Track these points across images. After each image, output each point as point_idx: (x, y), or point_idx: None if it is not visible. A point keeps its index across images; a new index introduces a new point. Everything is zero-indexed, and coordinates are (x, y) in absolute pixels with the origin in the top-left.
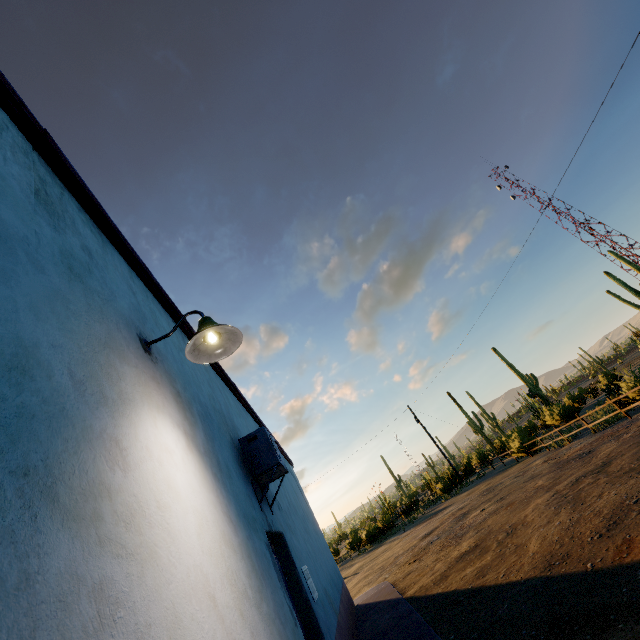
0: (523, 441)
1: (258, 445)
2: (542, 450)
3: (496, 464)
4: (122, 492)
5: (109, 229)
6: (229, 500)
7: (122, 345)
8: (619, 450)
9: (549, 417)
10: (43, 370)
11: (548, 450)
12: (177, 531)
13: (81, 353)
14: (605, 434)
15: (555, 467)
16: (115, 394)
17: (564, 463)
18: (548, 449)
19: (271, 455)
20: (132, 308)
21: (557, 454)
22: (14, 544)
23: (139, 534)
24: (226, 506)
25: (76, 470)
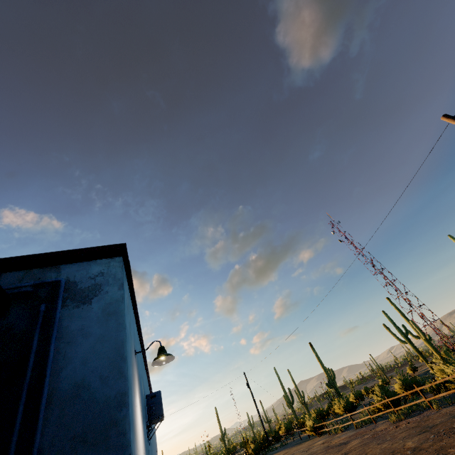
0: (315, 422)
1: (155, 401)
2: (326, 433)
3: (296, 436)
4: (137, 429)
5: (132, 291)
6: (144, 434)
7: (134, 359)
8: (356, 446)
9: (337, 406)
10: (132, 386)
11: (329, 434)
12: (140, 446)
13: (132, 373)
14: (359, 431)
15: (325, 449)
16: (135, 387)
17: (330, 447)
18: (329, 433)
19: (160, 409)
20: (133, 333)
21: (331, 439)
22: (134, 443)
23: (138, 445)
24: (144, 437)
25: (135, 421)
